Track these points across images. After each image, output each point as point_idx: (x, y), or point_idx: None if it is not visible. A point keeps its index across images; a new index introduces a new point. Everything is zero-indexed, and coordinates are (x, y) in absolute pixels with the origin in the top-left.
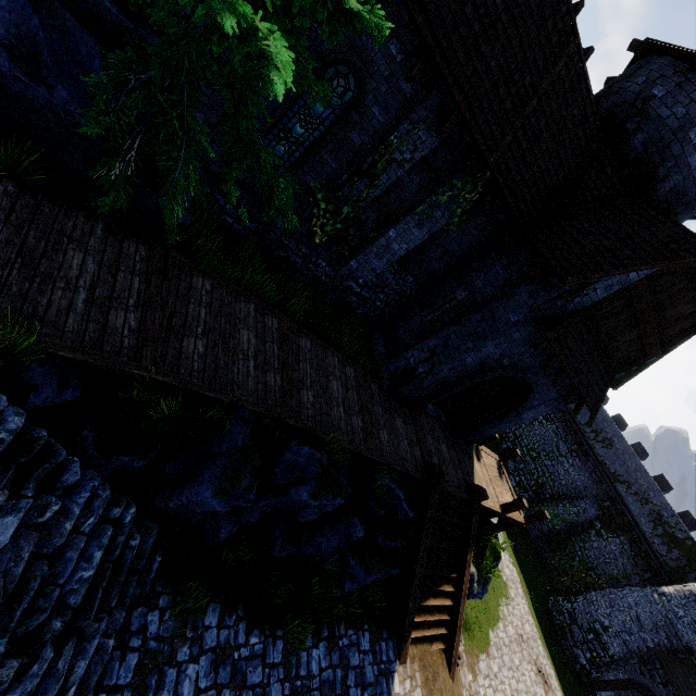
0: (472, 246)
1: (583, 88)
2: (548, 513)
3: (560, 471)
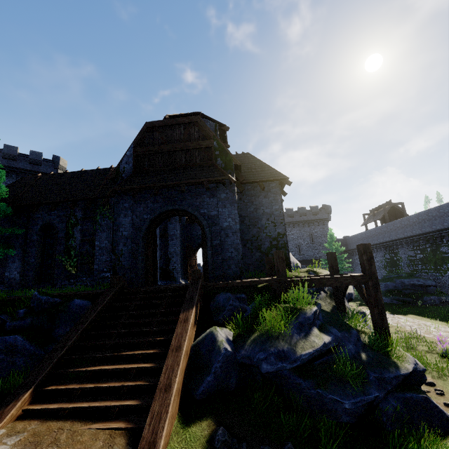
0: None
1: None
2: None
3: None
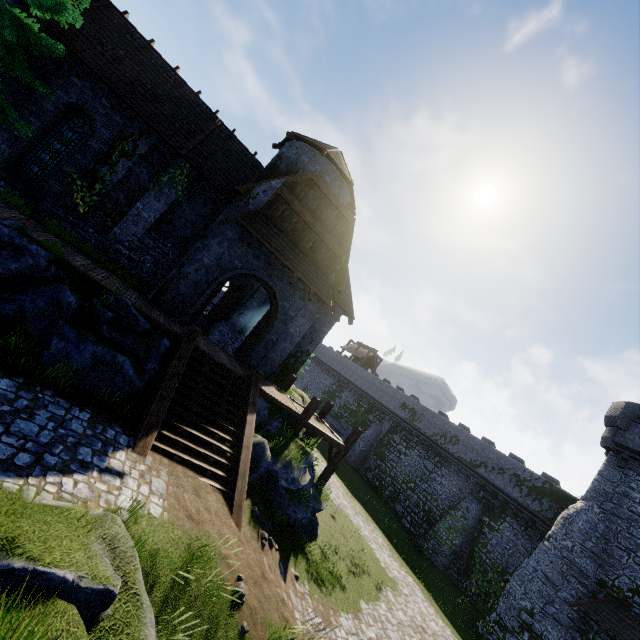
0: (204, 217)
1: (236, 141)
2: (441, 530)
3: (437, 487)
